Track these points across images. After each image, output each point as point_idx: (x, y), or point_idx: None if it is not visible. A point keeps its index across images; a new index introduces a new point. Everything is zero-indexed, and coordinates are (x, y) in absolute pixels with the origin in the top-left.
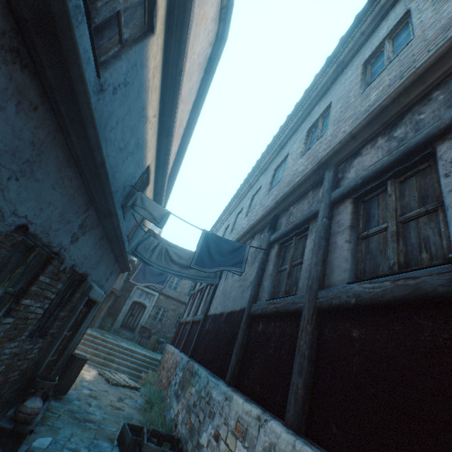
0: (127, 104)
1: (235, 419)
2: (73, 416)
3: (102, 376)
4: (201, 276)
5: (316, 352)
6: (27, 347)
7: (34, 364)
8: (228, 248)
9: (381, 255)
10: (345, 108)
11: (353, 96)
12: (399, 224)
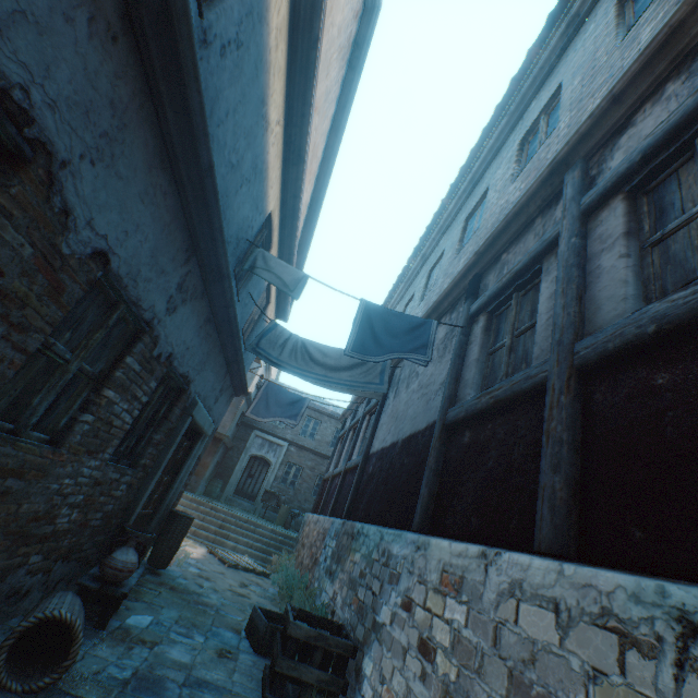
0: (240, 85)
1: (438, 571)
2: (178, 596)
3: (213, 555)
4: (359, 382)
5: (581, 434)
6: (112, 476)
7: (121, 510)
8: (402, 325)
9: (697, 253)
10: (590, 77)
11: (604, 54)
12: None
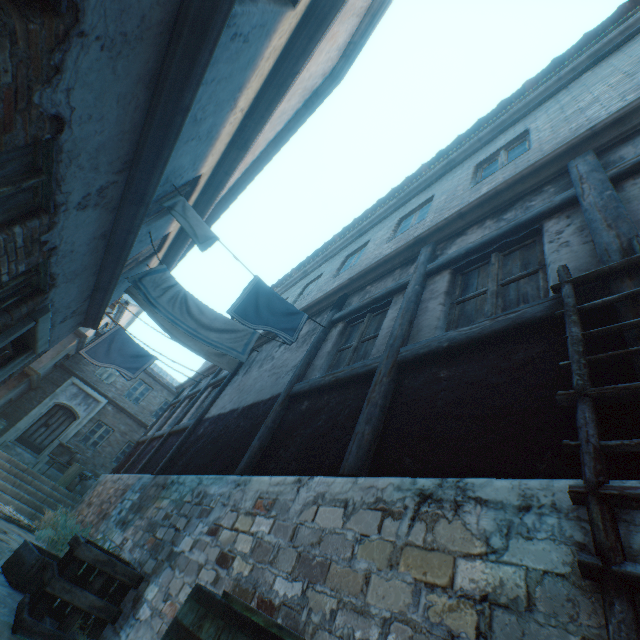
0: (232, 67)
1: (254, 498)
2: None
3: None
4: (225, 345)
5: (389, 403)
6: None
7: None
8: (281, 308)
9: (477, 313)
10: (451, 199)
11: (462, 190)
12: (499, 286)
